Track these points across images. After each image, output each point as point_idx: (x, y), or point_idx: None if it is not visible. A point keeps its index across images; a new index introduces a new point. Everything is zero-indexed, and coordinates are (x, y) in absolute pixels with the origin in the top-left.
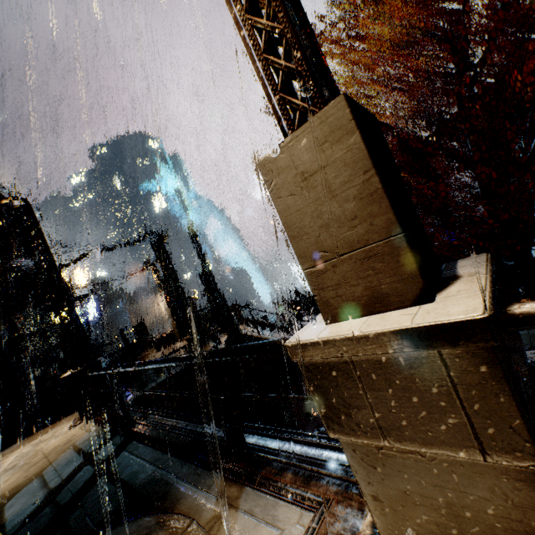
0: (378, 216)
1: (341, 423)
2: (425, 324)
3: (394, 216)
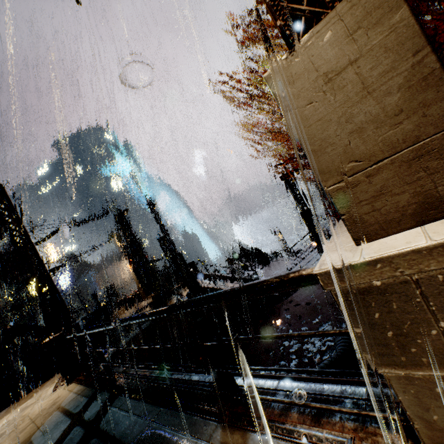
0: (434, 103)
1: (394, 355)
2: None
3: None
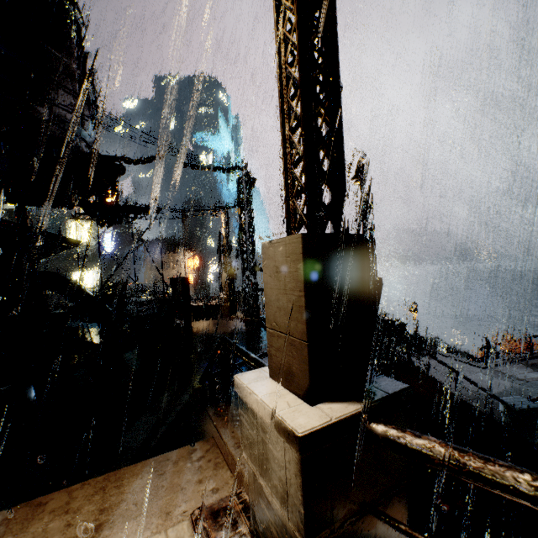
0: None
1: None
2: None
3: None
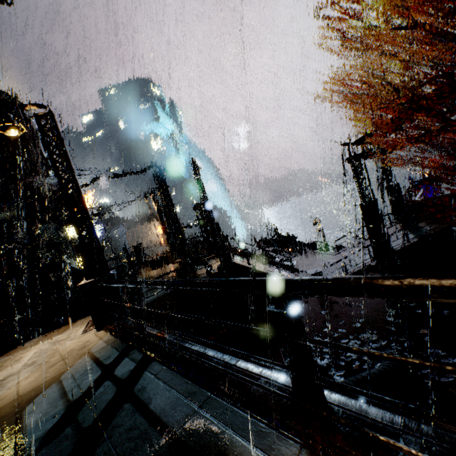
0: None
1: None
2: None
3: None
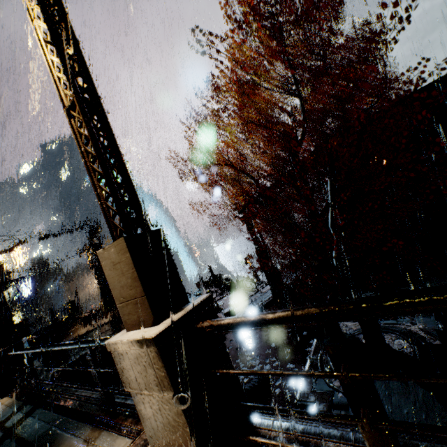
0: (138, 287)
1: (128, 382)
2: (141, 338)
3: (142, 288)
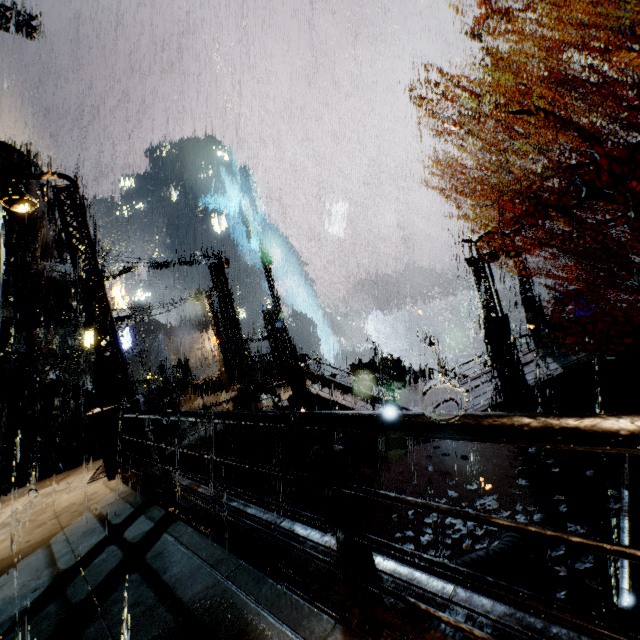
0: None
1: None
2: None
3: None
